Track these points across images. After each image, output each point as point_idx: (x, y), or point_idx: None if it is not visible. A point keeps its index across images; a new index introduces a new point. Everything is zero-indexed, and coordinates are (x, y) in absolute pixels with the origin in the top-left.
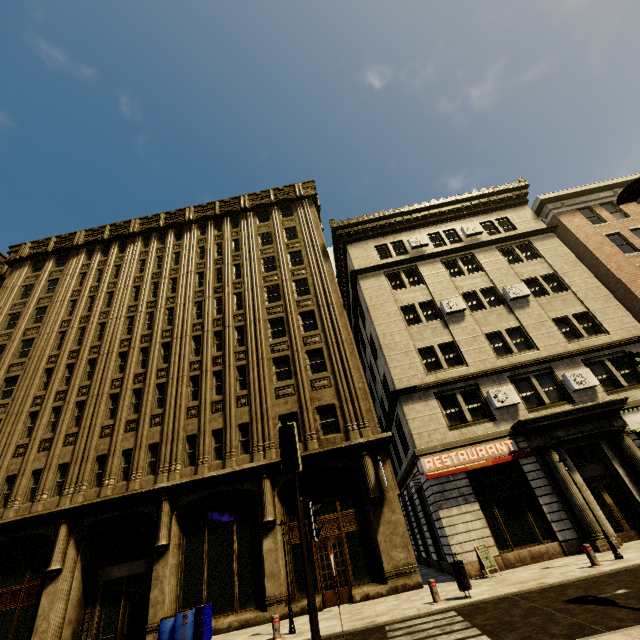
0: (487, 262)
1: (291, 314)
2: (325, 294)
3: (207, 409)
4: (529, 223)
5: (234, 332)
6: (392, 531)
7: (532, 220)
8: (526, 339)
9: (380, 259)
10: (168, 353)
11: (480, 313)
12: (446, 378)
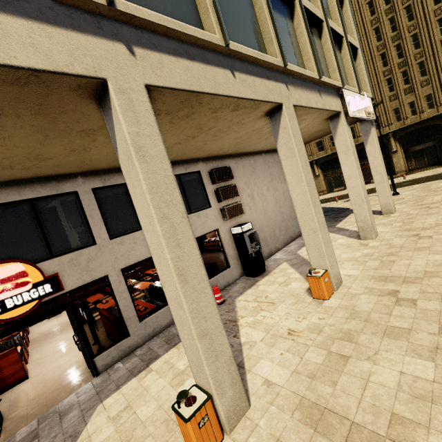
0: None
1: None
2: None
3: None
4: None
5: None
6: None
7: None
8: None
9: None
10: (417, 41)
11: None
12: None
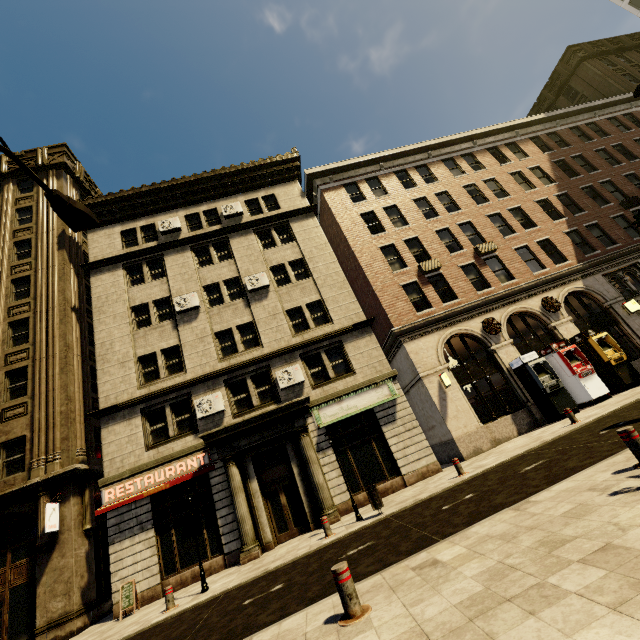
0: (239, 248)
1: None
2: (47, 296)
3: None
4: (294, 201)
5: None
6: (56, 579)
7: (298, 197)
8: (257, 335)
9: (126, 247)
10: None
11: (216, 309)
12: (153, 391)
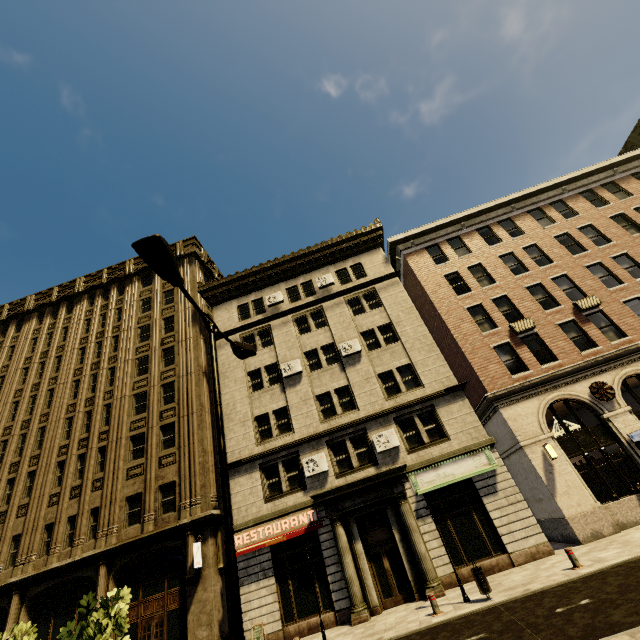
0: (333, 316)
1: (153, 388)
2: (186, 363)
3: (66, 496)
4: (379, 268)
5: (102, 411)
6: (201, 609)
7: (382, 264)
8: (352, 398)
9: (241, 319)
10: (43, 438)
11: (316, 373)
12: (268, 449)
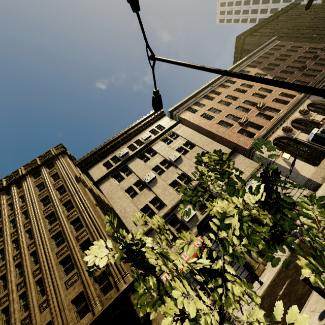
0: (158, 148)
1: (65, 226)
2: (83, 203)
3: None
4: (169, 123)
5: (29, 258)
6: None
7: (170, 121)
8: (188, 177)
9: (108, 169)
10: None
11: (163, 175)
12: None
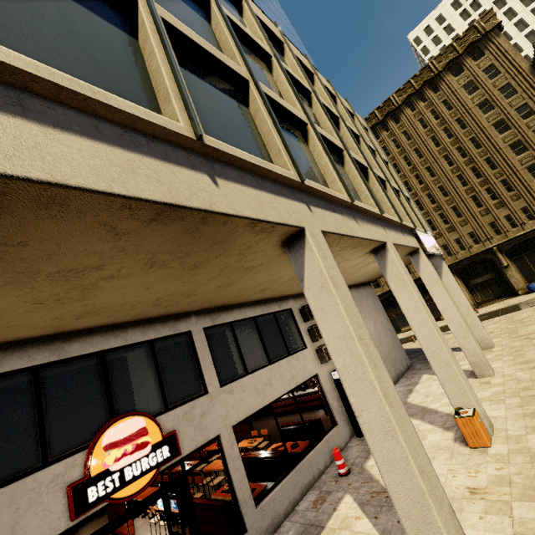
0: None
1: (526, 135)
2: None
3: (493, 209)
4: None
5: (484, 164)
6: None
7: None
8: None
9: None
10: (444, 191)
11: None
12: None
